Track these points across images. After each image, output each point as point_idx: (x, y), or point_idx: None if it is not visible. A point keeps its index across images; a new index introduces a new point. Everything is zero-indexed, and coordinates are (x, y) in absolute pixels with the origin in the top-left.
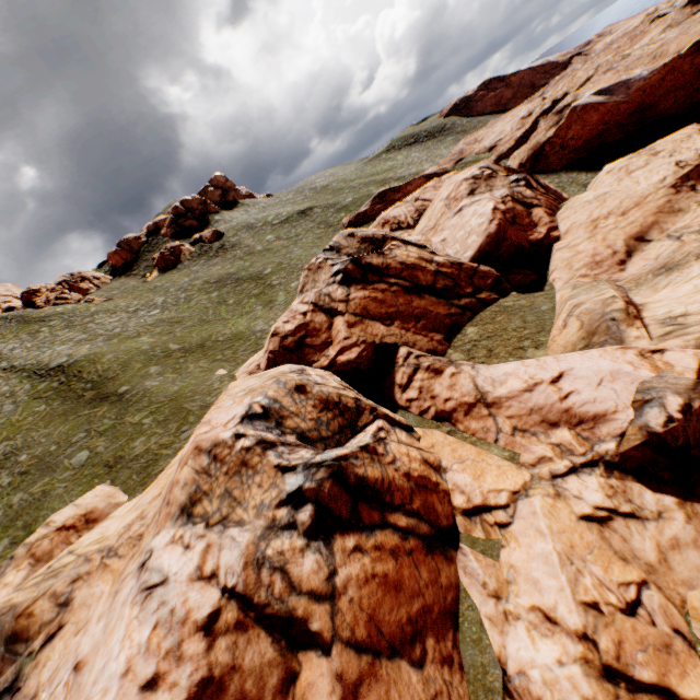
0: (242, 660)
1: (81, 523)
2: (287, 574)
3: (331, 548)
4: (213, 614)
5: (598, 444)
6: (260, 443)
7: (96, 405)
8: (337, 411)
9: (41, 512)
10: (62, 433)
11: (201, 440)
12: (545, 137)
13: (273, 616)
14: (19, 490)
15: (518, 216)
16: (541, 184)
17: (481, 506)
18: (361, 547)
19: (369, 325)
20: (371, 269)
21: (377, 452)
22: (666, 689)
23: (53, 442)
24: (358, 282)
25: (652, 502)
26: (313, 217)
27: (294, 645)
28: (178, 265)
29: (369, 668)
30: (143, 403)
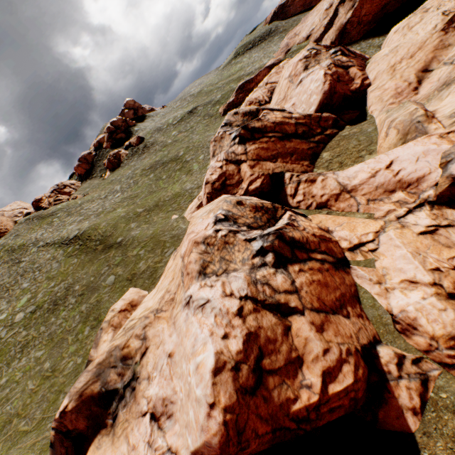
0: (262, 324)
1: (129, 307)
2: (270, 286)
3: (288, 271)
4: (239, 309)
5: (422, 194)
6: (231, 231)
7: (107, 251)
8: (263, 211)
9: (100, 310)
10: (94, 270)
11: (196, 238)
12: (345, 19)
13: (270, 304)
14: (82, 303)
15: (341, 75)
16: (351, 51)
17: (358, 244)
18: (302, 269)
19: (263, 164)
20: (255, 131)
21: (294, 225)
22: None
23: (90, 276)
24: (249, 140)
25: None
26: (198, 113)
27: (284, 315)
28: (121, 164)
29: (325, 318)
30: (135, 243)
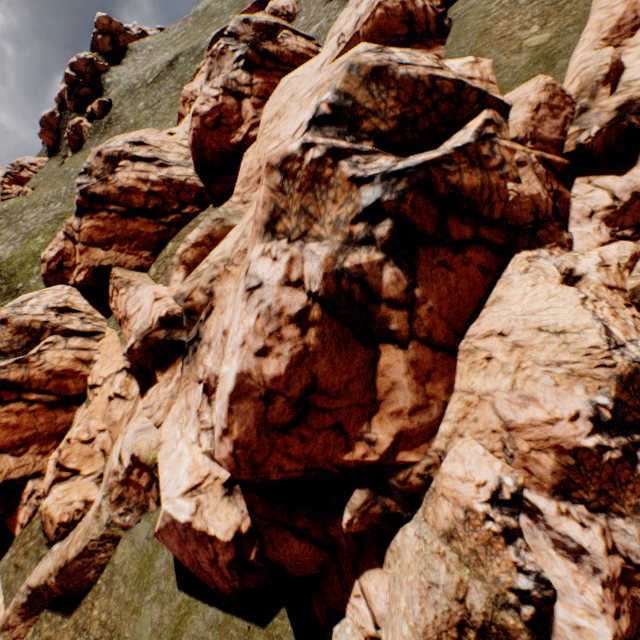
0: None
1: None
2: None
3: None
4: None
5: None
6: None
7: (7, 298)
8: (28, 333)
9: None
10: None
11: None
12: None
13: None
14: None
15: (227, 114)
16: (273, 53)
17: (95, 385)
18: None
19: (92, 252)
20: (96, 199)
21: (30, 361)
22: (78, 470)
23: None
24: (88, 212)
25: (135, 391)
26: (177, 71)
27: None
28: (83, 145)
29: None
30: None
